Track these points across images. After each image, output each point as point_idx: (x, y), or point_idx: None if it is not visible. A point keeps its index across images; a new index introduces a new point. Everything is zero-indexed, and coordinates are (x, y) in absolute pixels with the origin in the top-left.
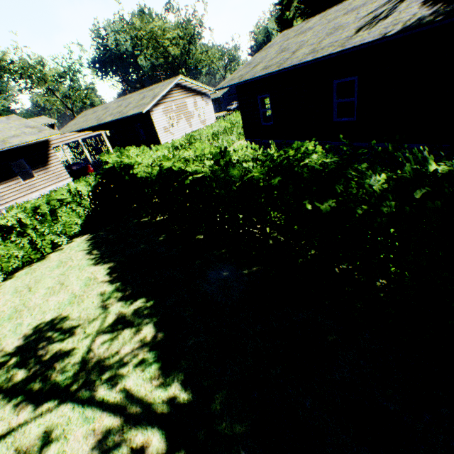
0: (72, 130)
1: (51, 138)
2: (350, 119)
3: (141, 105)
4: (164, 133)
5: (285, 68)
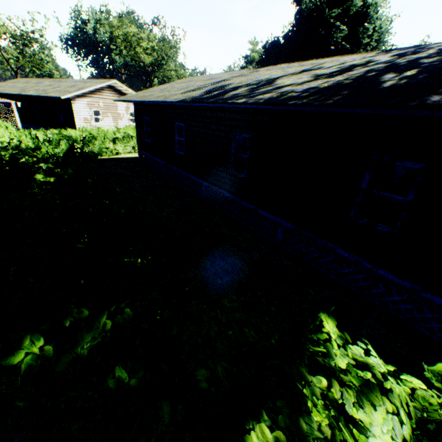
0: None
1: None
2: (182, 154)
3: (65, 91)
4: (84, 123)
5: (142, 101)
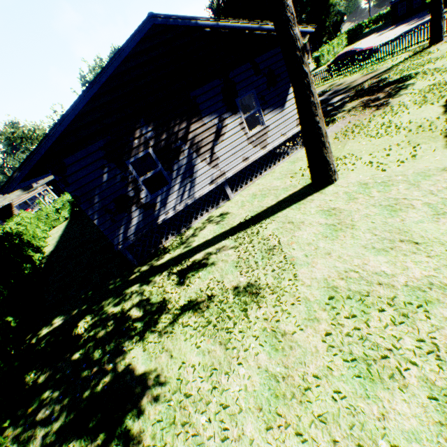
0: (46, 182)
1: (12, 201)
2: None
3: None
4: None
5: None
